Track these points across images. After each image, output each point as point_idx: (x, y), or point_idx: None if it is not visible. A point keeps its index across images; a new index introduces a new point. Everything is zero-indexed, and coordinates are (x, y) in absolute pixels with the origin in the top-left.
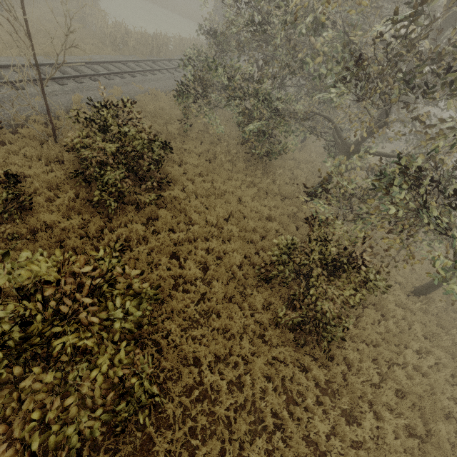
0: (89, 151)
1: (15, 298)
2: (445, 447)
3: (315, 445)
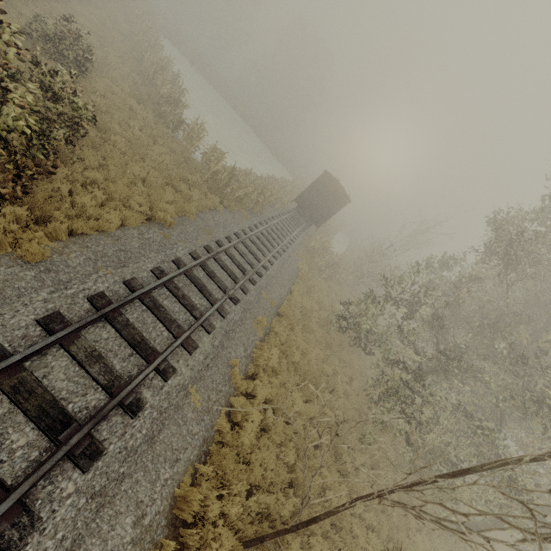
0: None
1: None
2: None
3: None
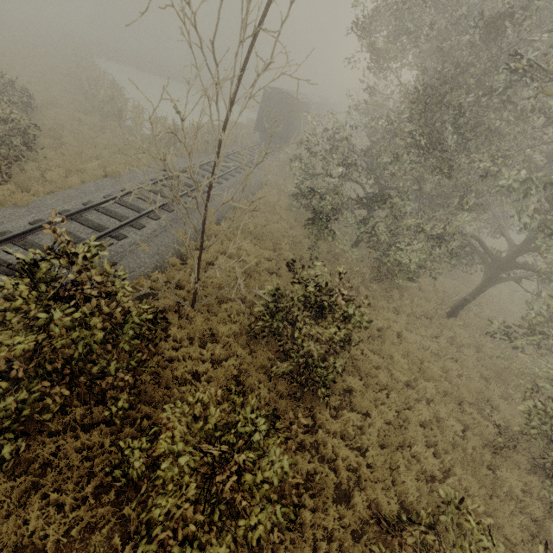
0: (312, 343)
1: None
2: None
3: None
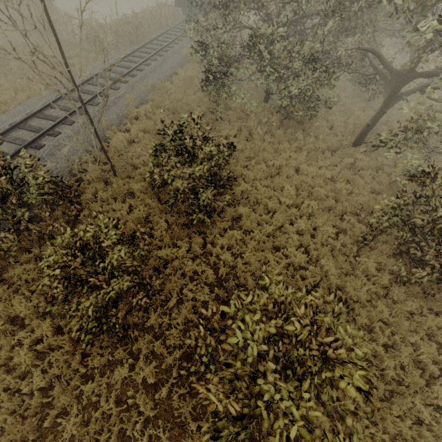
0: (178, 181)
1: (181, 332)
2: None
3: None
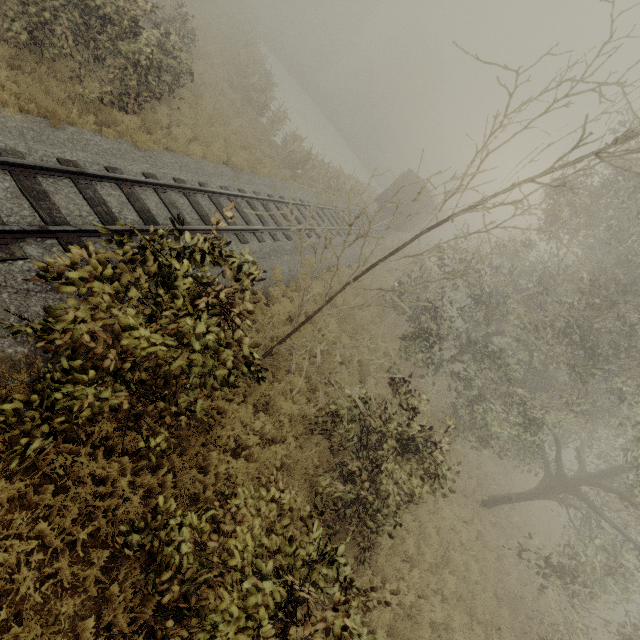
0: (389, 483)
1: None
2: None
3: None
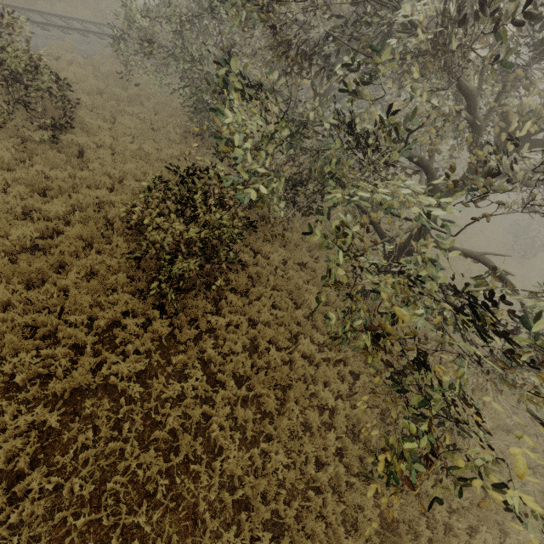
0: None
1: None
2: (285, 422)
3: (116, 391)
